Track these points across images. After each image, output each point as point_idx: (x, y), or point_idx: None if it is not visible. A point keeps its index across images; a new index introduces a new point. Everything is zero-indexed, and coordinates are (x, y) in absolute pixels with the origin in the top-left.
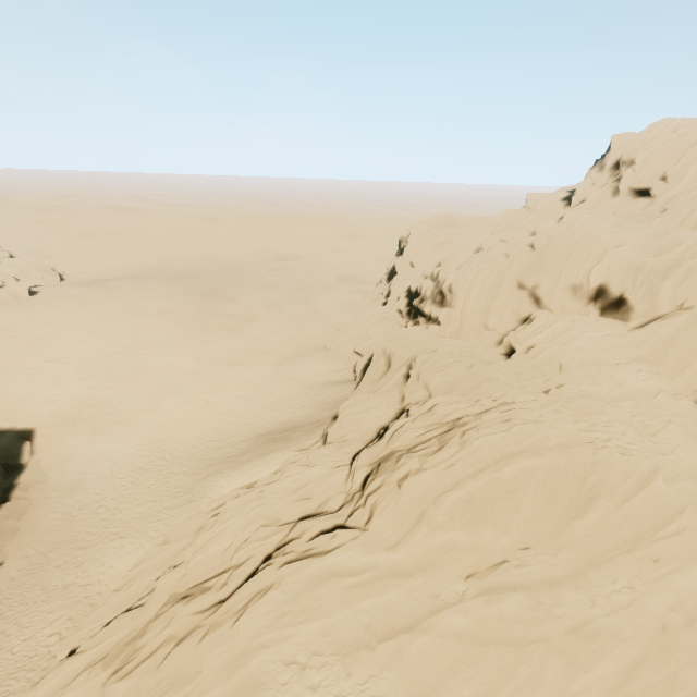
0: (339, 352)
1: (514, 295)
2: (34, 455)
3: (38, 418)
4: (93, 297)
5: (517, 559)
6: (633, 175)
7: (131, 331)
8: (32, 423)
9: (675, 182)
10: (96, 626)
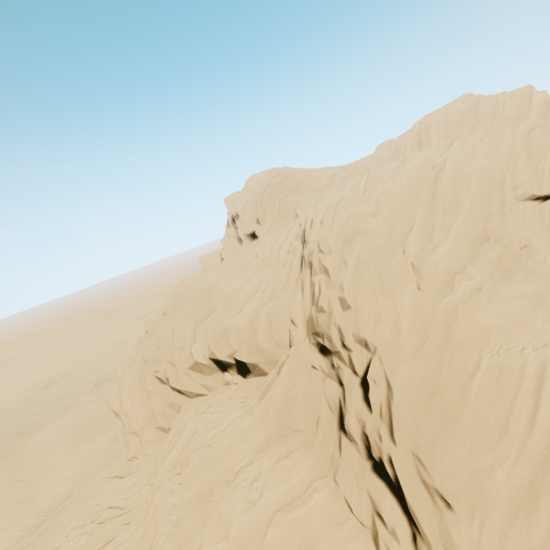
0: None
1: (161, 393)
2: None
3: None
4: None
5: None
6: (241, 225)
7: None
8: None
9: (264, 222)
10: None
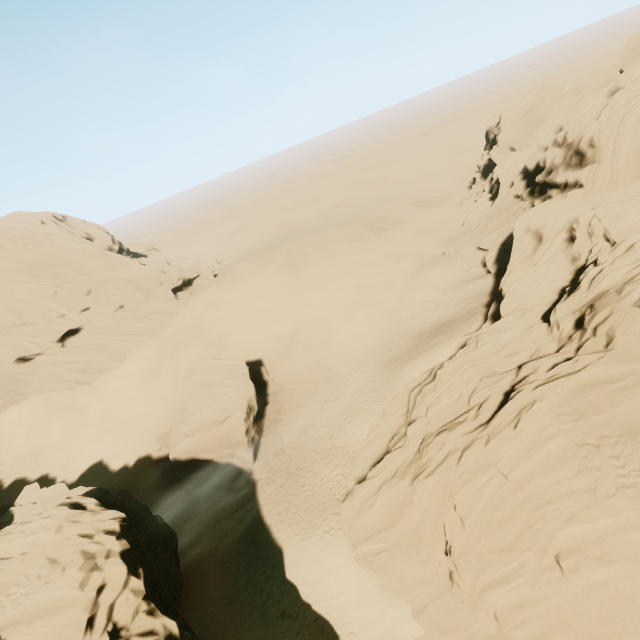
0: (461, 254)
1: None
2: (269, 375)
3: (260, 352)
4: (252, 267)
5: None
6: None
7: (289, 282)
8: (258, 355)
9: None
10: (365, 468)
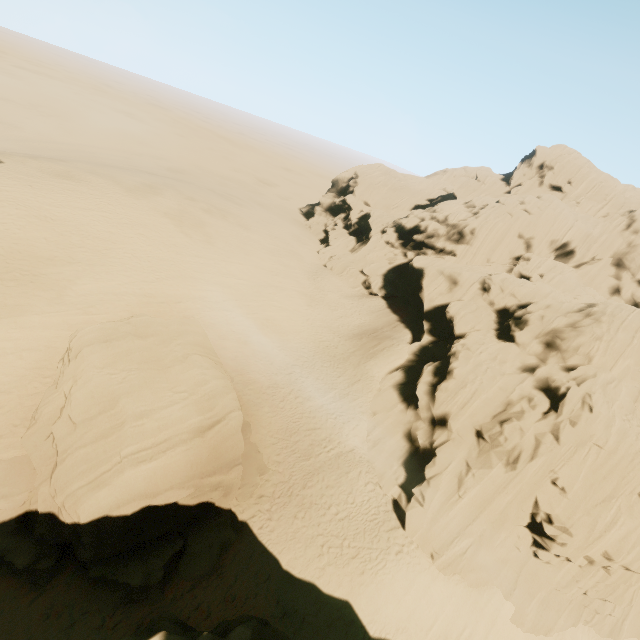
0: (347, 272)
1: (514, 242)
2: None
3: None
4: (95, 182)
5: (638, 370)
6: (553, 176)
7: (182, 232)
8: None
9: (576, 187)
10: (396, 469)
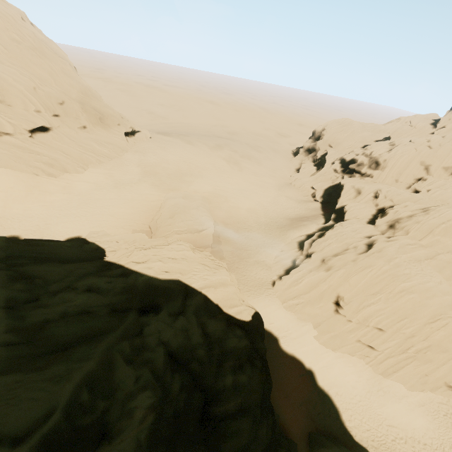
0: (302, 187)
1: (417, 168)
2: None
3: None
4: (181, 143)
5: None
6: None
7: (212, 164)
8: None
9: None
10: (281, 271)
